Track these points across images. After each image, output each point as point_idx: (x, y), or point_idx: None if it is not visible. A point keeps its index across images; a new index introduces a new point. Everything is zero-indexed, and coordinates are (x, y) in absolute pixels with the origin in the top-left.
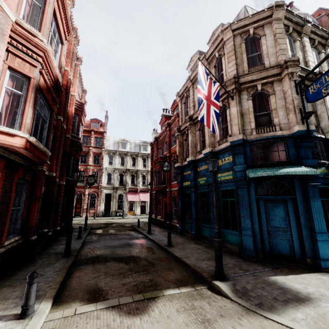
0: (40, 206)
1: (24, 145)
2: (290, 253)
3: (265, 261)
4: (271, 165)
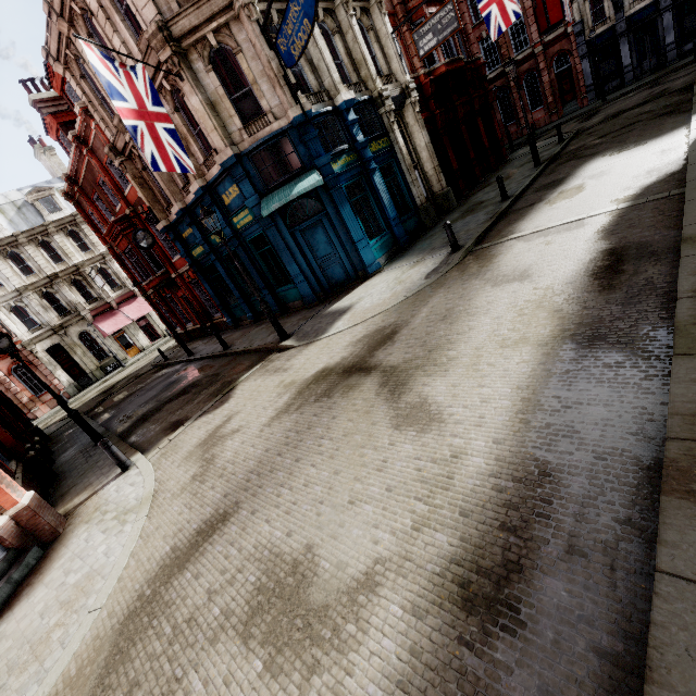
0: None
1: None
2: (346, 276)
3: (328, 298)
4: (287, 181)
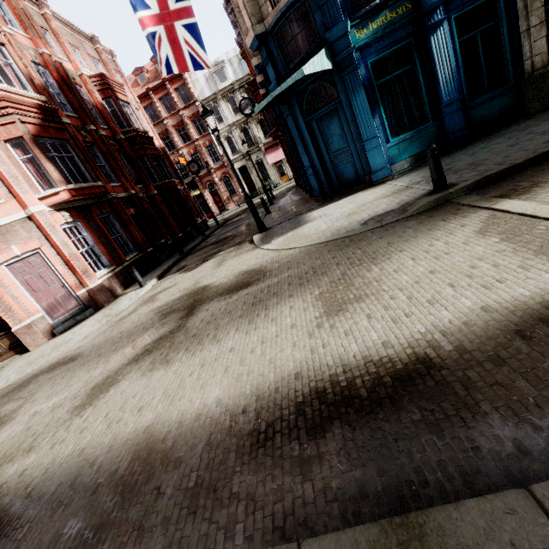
0: (143, 225)
1: (70, 195)
2: (356, 176)
3: (332, 196)
4: (303, 62)
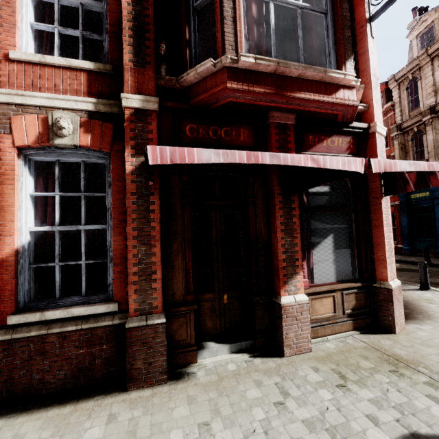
0: None
1: None
2: None
3: None
4: None
